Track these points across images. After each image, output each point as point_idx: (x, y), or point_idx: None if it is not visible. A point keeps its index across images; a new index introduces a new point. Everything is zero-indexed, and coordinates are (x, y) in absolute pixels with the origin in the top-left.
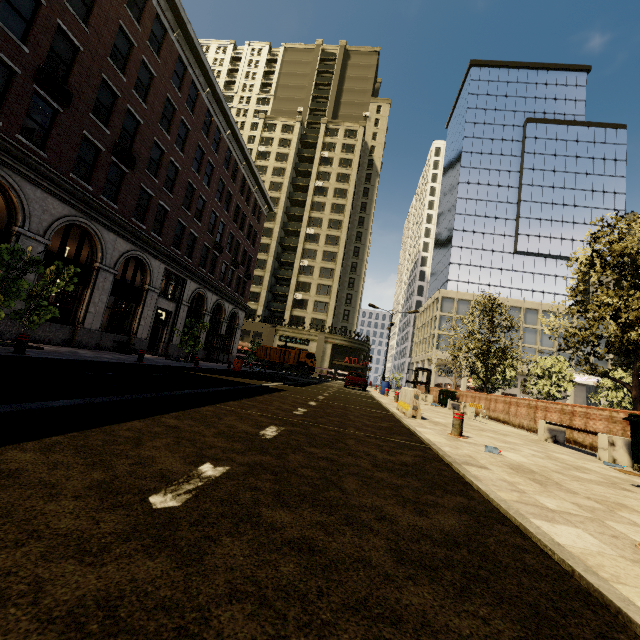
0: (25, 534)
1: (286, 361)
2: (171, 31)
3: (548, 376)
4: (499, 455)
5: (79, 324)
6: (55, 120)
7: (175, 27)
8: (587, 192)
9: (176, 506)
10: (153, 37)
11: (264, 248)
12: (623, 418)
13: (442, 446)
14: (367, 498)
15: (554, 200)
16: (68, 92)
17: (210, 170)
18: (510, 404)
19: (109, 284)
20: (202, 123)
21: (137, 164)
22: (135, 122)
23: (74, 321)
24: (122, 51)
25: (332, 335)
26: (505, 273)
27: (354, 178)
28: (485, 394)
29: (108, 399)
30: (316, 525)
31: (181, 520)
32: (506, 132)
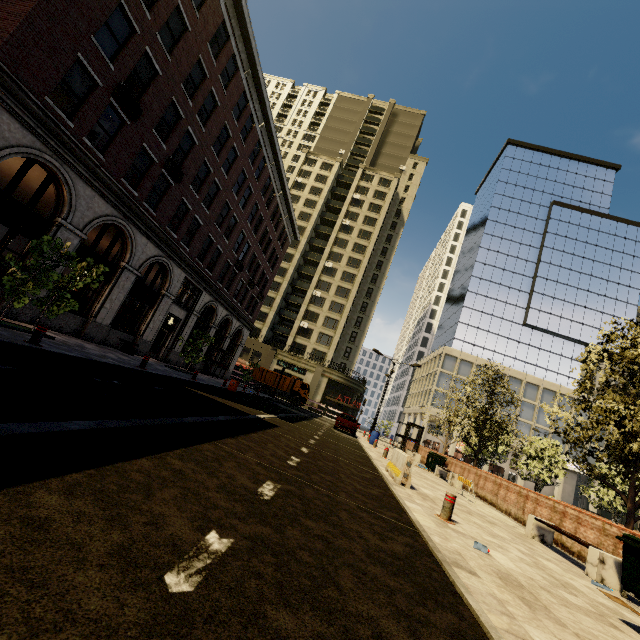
0: (61, 614)
1: (280, 387)
2: (242, 70)
3: (540, 458)
4: (487, 555)
5: (92, 317)
6: (121, 130)
7: (247, 67)
8: (602, 280)
9: (189, 592)
10: (225, 72)
11: (281, 271)
12: (617, 537)
13: (432, 534)
14: (363, 604)
15: (569, 282)
16: (139, 108)
17: (248, 194)
18: (500, 486)
19: (130, 284)
20: (251, 151)
21: (183, 179)
22: (191, 142)
23: (88, 313)
24: (195, 80)
25: (330, 369)
26: (511, 343)
27: (380, 223)
28: (475, 468)
29: (118, 424)
30: (318, 638)
31: (195, 613)
32: (532, 209)
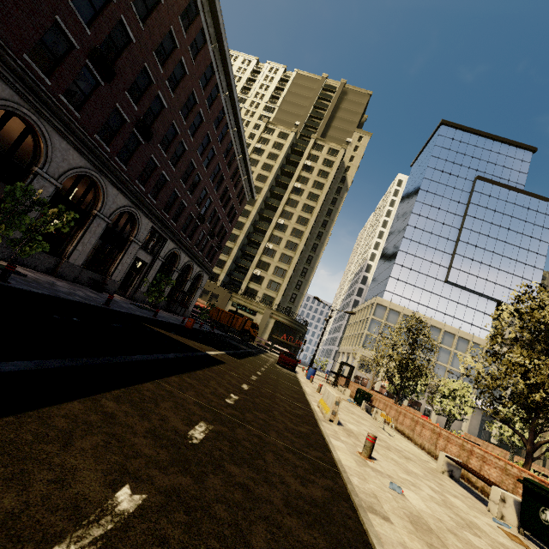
0: None
1: (233, 325)
2: (210, 43)
3: (453, 397)
4: (401, 496)
5: (65, 258)
6: (95, 90)
7: (214, 41)
8: (515, 247)
9: None
10: (194, 44)
11: (239, 225)
12: (518, 479)
13: (351, 475)
14: None
15: (487, 247)
16: (113, 71)
17: (211, 155)
18: (417, 423)
19: (101, 230)
20: (215, 118)
21: (153, 138)
22: (161, 105)
23: (61, 254)
24: (166, 49)
25: (277, 312)
26: (434, 296)
27: (327, 188)
28: (396, 405)
29: (60, 364)
30: None
31: None
32: (459, 182)
